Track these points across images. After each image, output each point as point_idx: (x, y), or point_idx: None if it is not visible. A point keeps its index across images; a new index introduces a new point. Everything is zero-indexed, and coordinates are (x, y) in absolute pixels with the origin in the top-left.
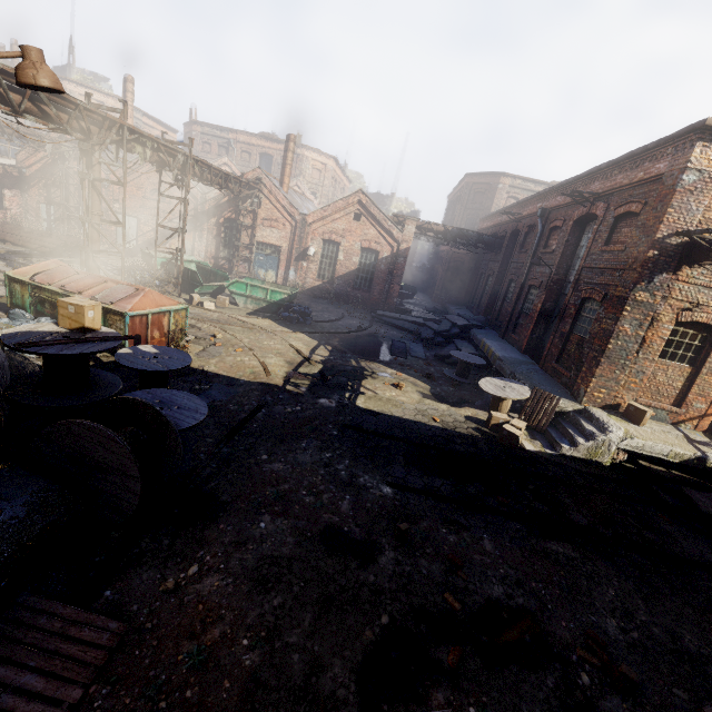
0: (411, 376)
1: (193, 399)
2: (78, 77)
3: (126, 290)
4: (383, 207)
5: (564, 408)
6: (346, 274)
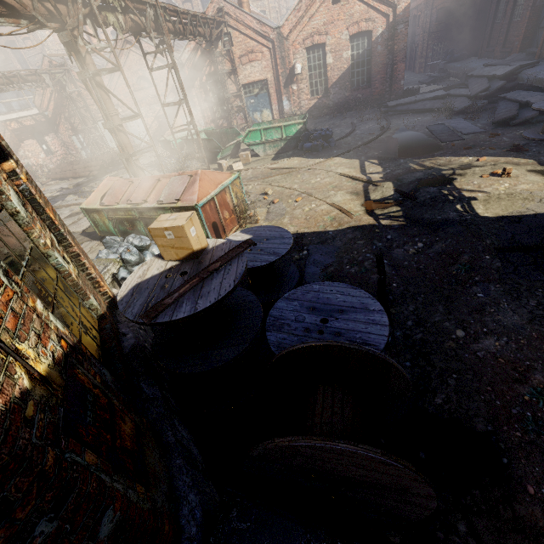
0: (496, 156)
1: (345, 291)
2: None
3: (181, 181)
4: None
5: None
6: (340, 77)
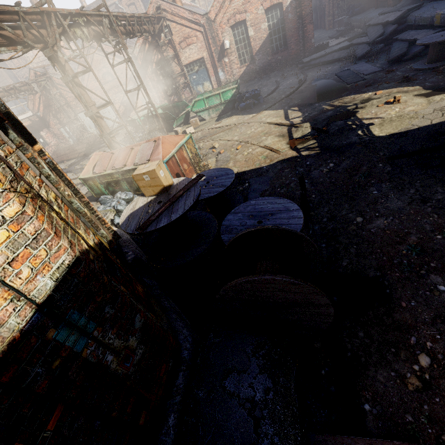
0: (390, 88)
1: (273, 201)
2: None
3: (149, 147)
4: None
5: None
6: (261, 45)
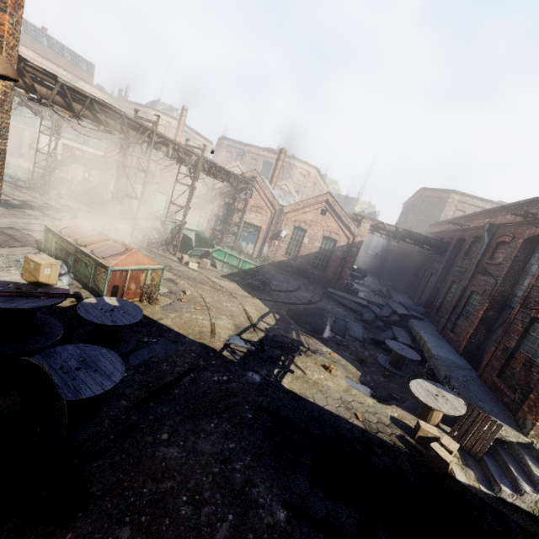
0: (344, 358)
1: (115, 362)
2: (161, 107)
3: (118, 249)
4: (349, 206)
5: (505, 436)
6: (308, 254)
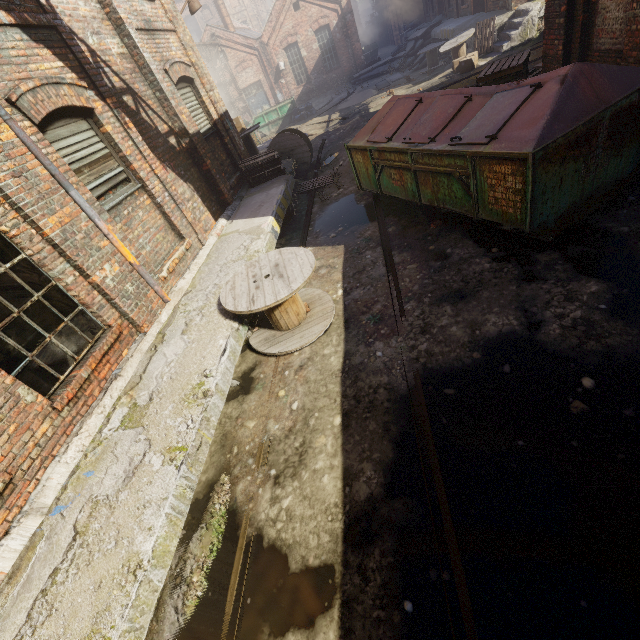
0: (397, 88)
1: None
2: None
3: None
4: None
5: (501, 23)
6: (315, 65)
